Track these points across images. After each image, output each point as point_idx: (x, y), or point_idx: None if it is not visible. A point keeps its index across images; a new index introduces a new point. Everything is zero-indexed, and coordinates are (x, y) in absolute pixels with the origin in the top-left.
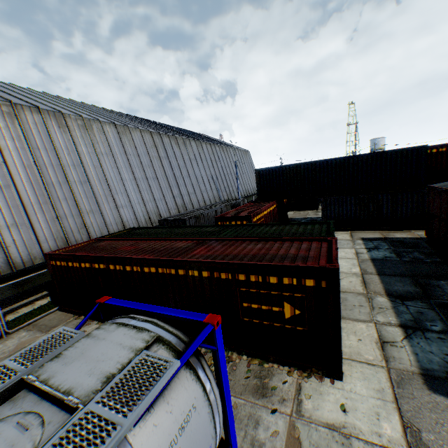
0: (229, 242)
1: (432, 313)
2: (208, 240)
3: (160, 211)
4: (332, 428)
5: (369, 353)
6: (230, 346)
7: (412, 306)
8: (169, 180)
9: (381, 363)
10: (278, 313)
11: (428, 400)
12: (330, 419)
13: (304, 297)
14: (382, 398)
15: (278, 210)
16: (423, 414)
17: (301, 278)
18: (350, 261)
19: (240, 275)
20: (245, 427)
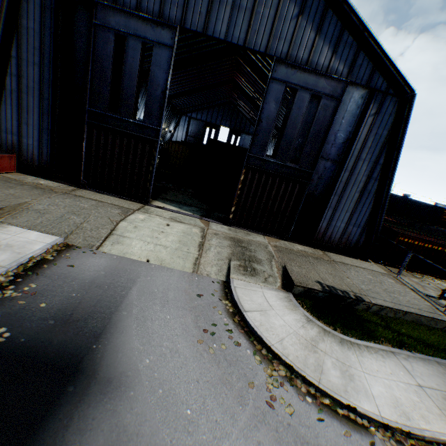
0: None
1: None
2: None
3: None
4: None
5: None
6: None
7: None
8: None
9: None
10: None
11: None
12: None
13: None
14: None
15: None
16: None
17: None
18: None
19: None
20: None
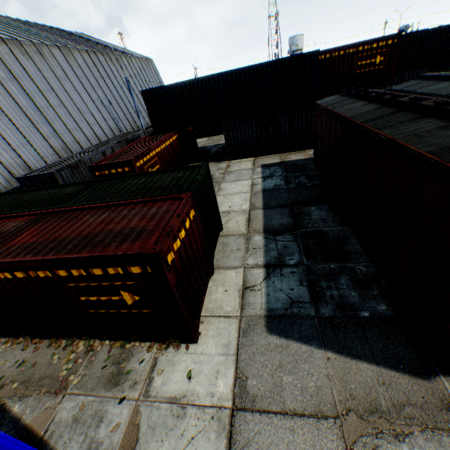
0: (74, 213)
1: (295, 246)
2: (51, 213)
3: (28, 162)
4: (172, 402)
5: (230, 304)
6: (90, 335)
7: (281, 240)
8: (30, 115)
9: (237, 313)
10: (120, 301)
11: (263, 343)
12: (174, 392)
13: (137, 284)
14: (227, 353)
15: (181, 141)
16: (255, 360)
17: (125, 266)
18: (244, 196)
19: (60, 271)
20: (87, 430)
